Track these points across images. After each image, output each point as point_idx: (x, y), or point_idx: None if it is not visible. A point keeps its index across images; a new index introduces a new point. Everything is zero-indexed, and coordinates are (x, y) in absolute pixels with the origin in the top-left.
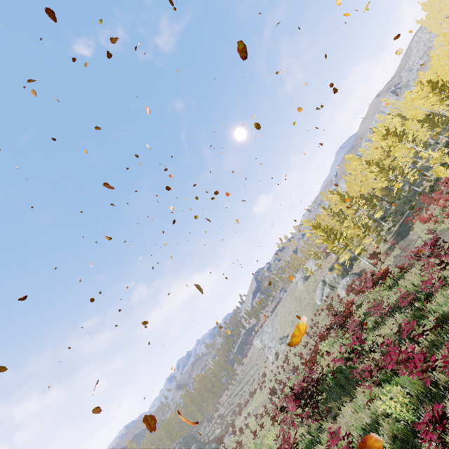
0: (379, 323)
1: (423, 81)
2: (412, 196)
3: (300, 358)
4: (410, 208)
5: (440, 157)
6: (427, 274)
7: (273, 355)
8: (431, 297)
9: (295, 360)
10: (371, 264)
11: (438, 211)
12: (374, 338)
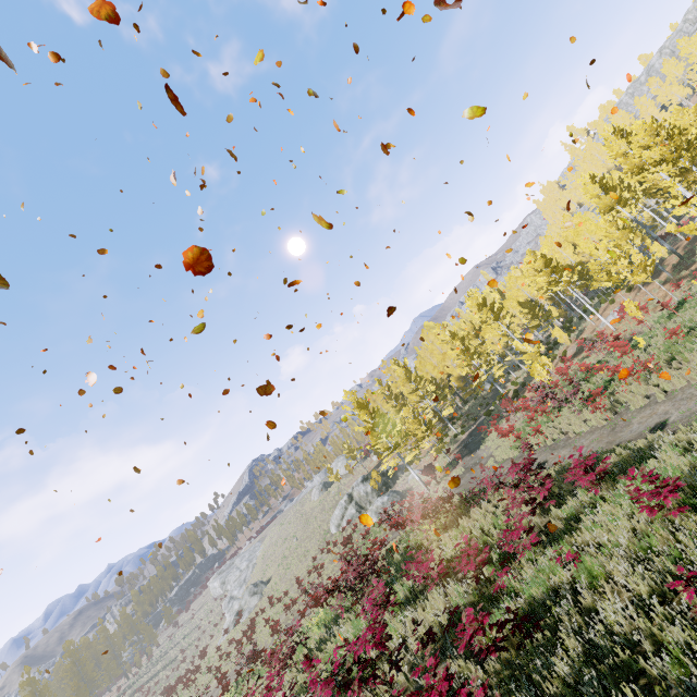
0: (419, 595)
1: (537, 253)
2: (491, 399)
3: (273, 631)
4: (487, 414)
5: (535, 354)
6: (505, 516)
7: (233, 615)
8: (512, 562)
9: (265, 631)
10: (423, 481)
11: (520, 425)
12: (403, 628)
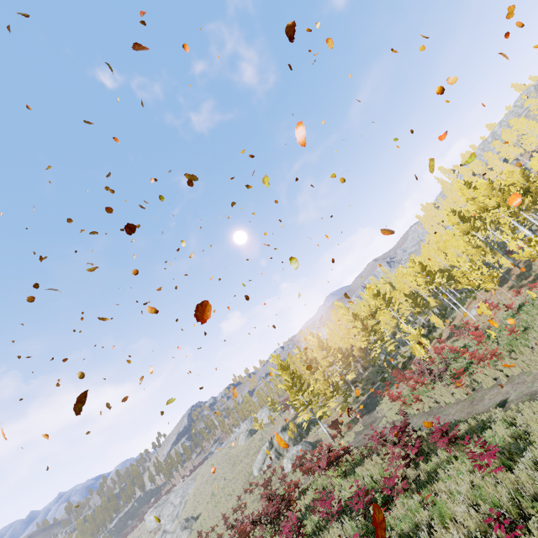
0: (322, 528)
1: (415, 260)
2: (385, 367)
3: None
4: (382, 380)
5: (417, 335)
6: (389, 467)
7: None
8: (390, 504)
9: None
10: (330, 434)
11: (406, 392)
12: None
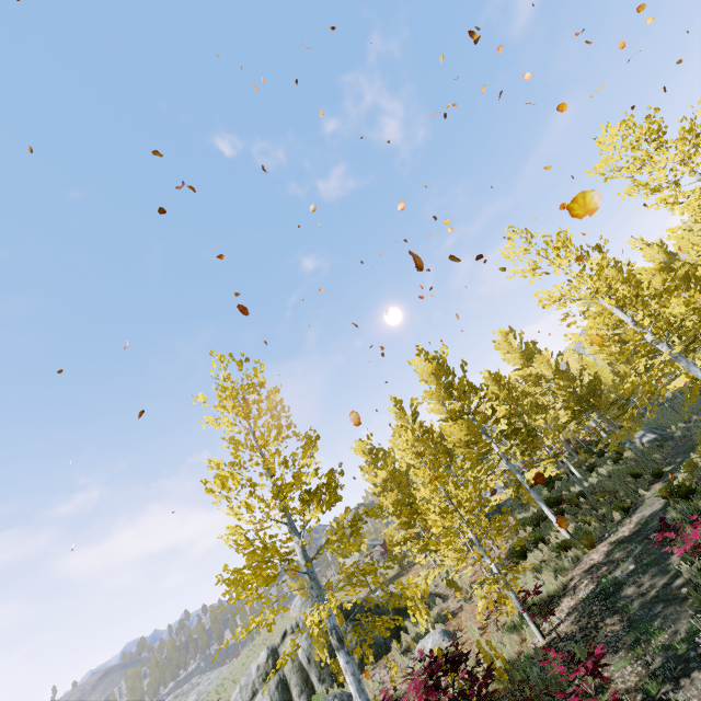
0: None
1: None
2: (663, 463)
3: None
4: (673, 491)
5: None
6: None
7: None
8: None
9: None
10: None
11: None
12: None
